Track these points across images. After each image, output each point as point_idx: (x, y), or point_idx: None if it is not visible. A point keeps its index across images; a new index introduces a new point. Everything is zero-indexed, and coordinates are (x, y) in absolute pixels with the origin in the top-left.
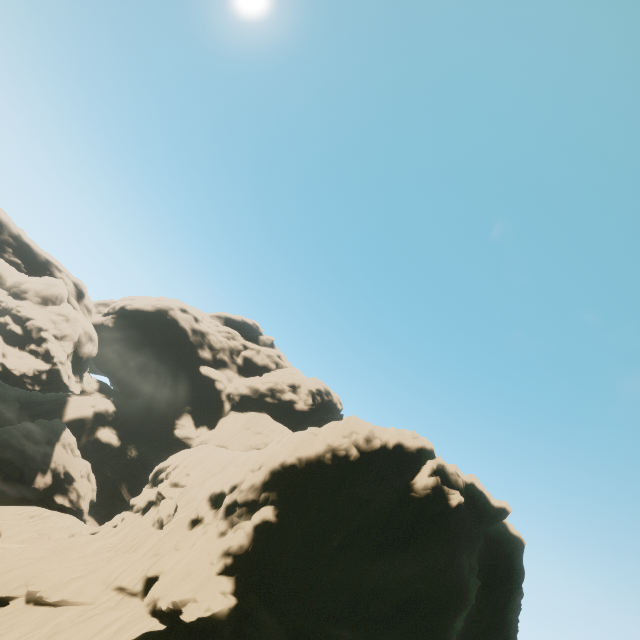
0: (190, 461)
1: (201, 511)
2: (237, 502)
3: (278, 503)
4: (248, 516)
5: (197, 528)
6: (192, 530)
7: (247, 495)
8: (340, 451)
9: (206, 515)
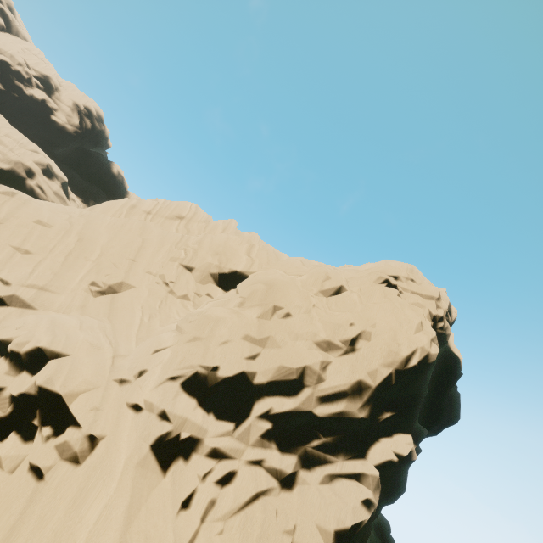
0: None
1: (184, 427)
2: (312, 418)
3: (413, 428)
4: (355, 451)
5: (191, 471)
6: (175, 478)
7: (351, 413)
8: (441, 330)
9: (205, 435)
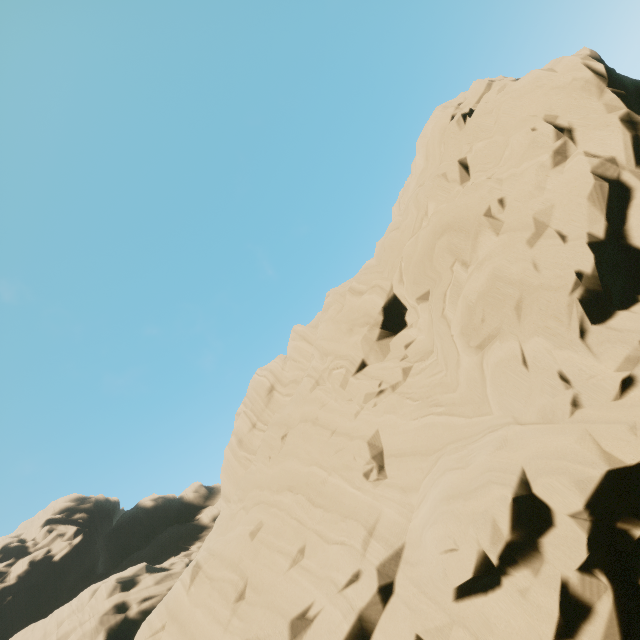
0: (235, 635)
1: None
2: None
3: None
4: None
5: None
6: None
7: None
8: None
9: None
